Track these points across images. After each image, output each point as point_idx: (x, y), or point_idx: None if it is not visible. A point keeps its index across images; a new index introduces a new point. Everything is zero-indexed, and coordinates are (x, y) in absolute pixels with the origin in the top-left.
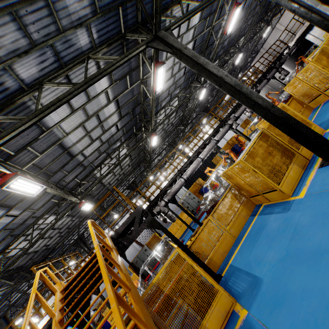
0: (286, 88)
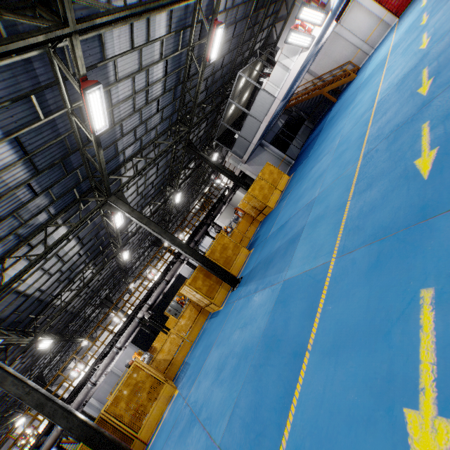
0: (182, 291)
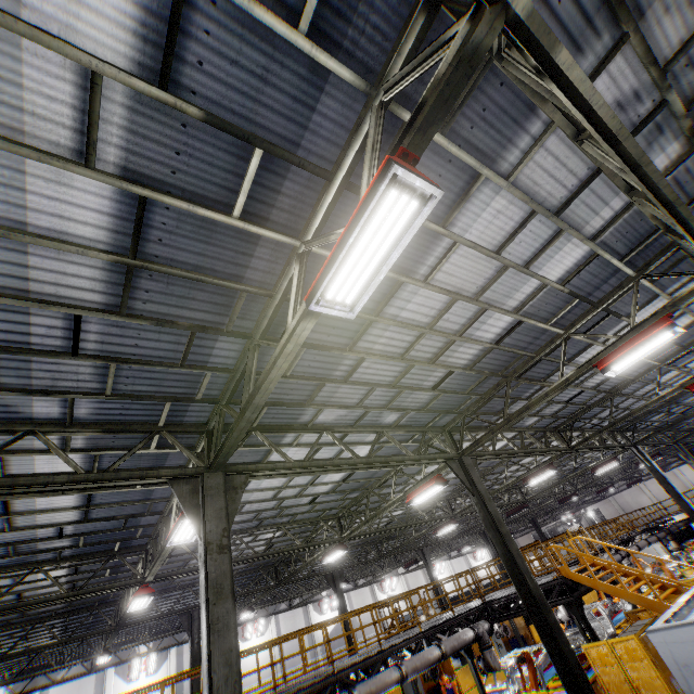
0: None
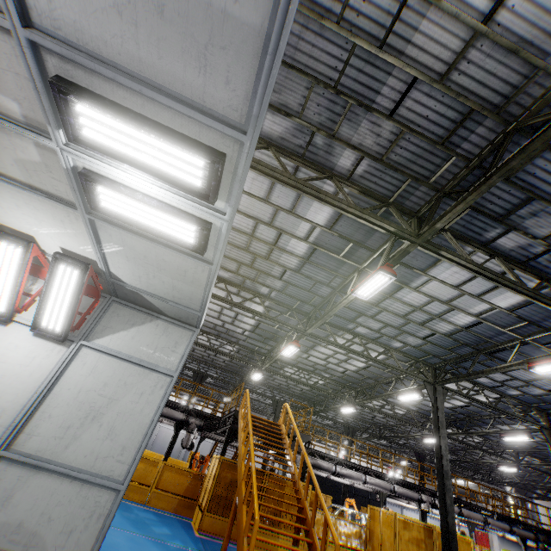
0: None
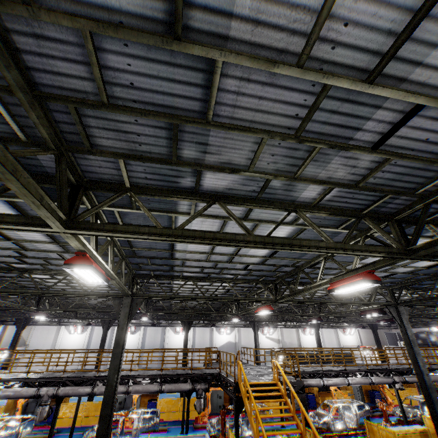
0: None
